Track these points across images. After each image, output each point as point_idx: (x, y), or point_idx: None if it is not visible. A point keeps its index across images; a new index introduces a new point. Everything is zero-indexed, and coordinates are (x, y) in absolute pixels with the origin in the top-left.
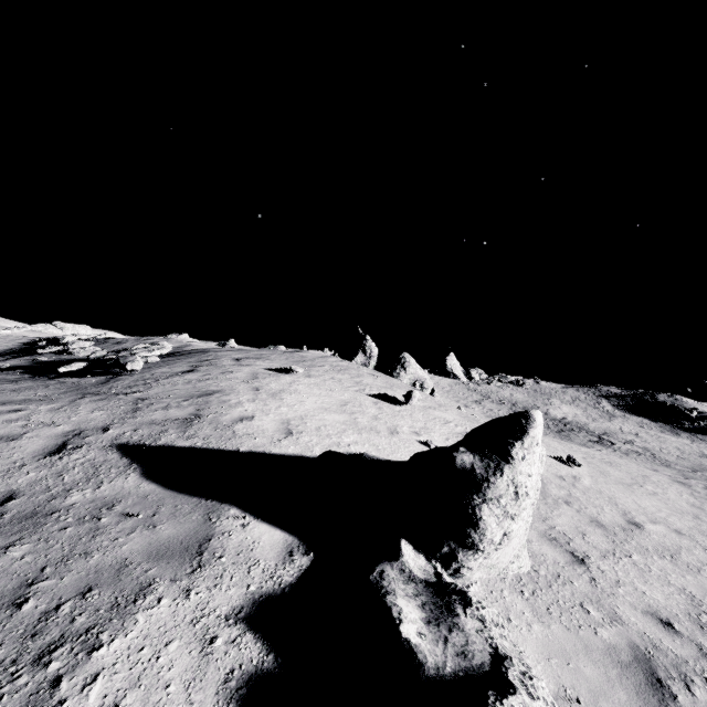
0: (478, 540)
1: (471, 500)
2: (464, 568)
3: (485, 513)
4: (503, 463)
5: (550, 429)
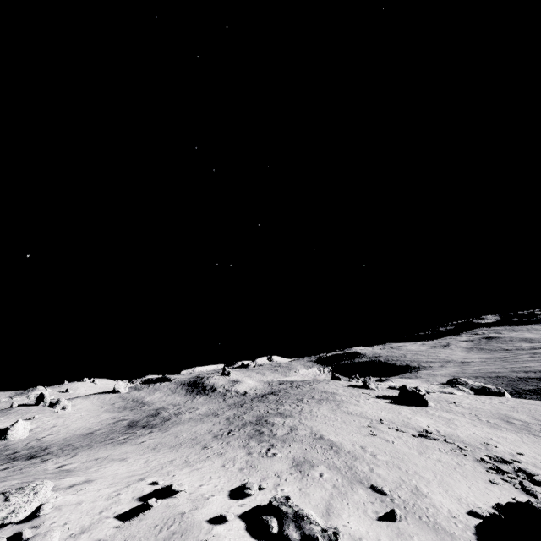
0: (9, 434)
1: (8, 430)
2: (8, 437)
3: (9, 431)
4: (13, 426)
5: (126, 408)
